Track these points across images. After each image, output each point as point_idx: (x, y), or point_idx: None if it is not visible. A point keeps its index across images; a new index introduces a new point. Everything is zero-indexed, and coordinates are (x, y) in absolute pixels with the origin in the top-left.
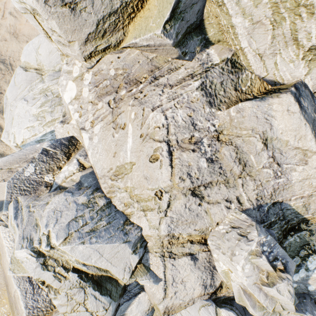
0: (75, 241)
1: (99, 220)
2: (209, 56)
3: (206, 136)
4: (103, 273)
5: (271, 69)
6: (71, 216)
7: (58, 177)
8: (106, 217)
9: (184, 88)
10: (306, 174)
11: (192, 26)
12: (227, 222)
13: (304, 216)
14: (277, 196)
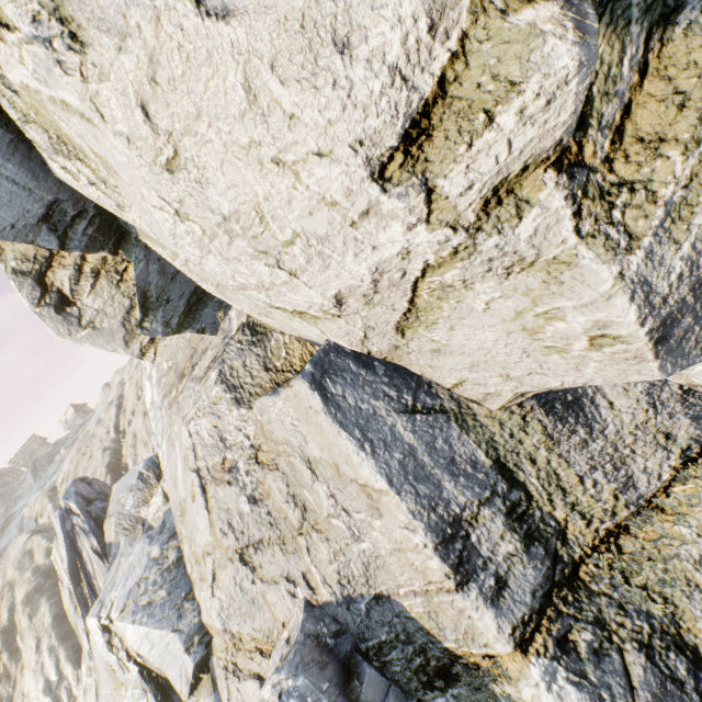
0: (128, 617)
1: (160, 587)
2: (231, 322)
3: (241, 456)
4: (166, 674)
5: (291, 328)
6: (138, 576)
7: (149, 512)
8: (169, 584)
9: (206, 383)
10: (392, 537)
11: (198, 292)
12: (291, 626)
13: (443, 642)
14: (376, 581)
